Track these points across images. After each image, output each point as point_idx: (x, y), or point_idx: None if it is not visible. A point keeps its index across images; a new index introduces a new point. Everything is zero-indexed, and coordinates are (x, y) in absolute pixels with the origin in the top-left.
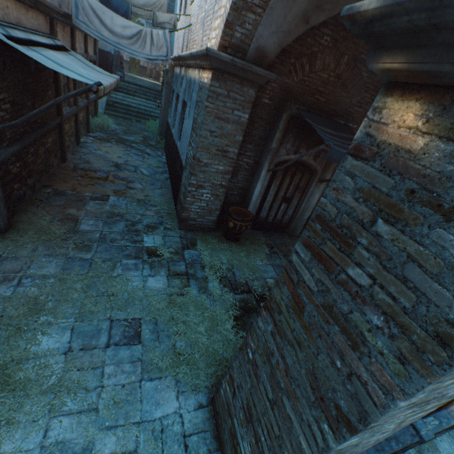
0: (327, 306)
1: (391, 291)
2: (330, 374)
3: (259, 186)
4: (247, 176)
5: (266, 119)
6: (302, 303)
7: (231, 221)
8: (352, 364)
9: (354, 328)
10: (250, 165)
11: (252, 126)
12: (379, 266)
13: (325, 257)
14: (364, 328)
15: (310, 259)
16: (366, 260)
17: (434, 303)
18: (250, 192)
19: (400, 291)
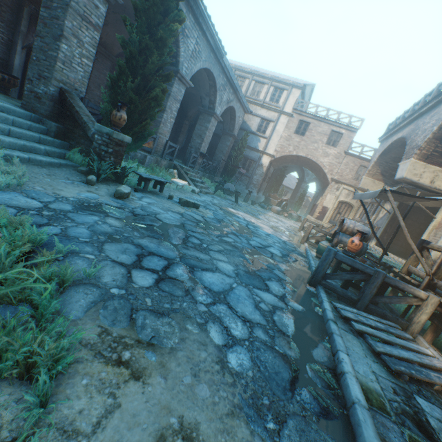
0: (52, 18)
1: (61, 4)
2: (56, 31)
3: (19, 60)
4: (5, 50)
5: (12, 8)
6: (47, 23)
7: (0, 74)
8: (59, 24)
9: (57, 16)
10: (6, 41)
11: (1, 9)
12: (58, 1)
13: (49, 7)
14: (59, 15)
15: (46, 10)
16: (56, 1)
17: (65, 1)
18: (11, 64)
19: (61, 3)
